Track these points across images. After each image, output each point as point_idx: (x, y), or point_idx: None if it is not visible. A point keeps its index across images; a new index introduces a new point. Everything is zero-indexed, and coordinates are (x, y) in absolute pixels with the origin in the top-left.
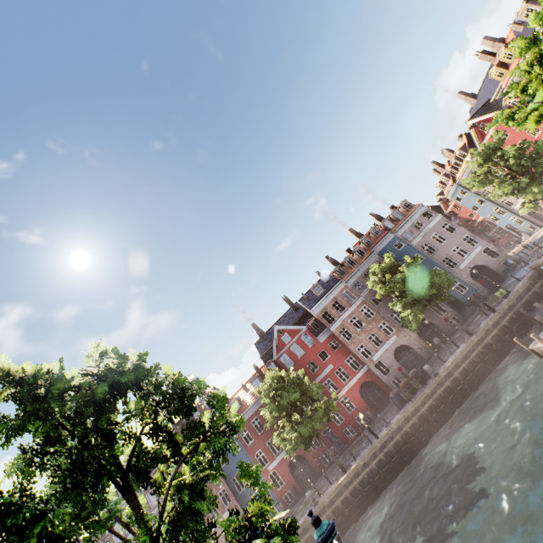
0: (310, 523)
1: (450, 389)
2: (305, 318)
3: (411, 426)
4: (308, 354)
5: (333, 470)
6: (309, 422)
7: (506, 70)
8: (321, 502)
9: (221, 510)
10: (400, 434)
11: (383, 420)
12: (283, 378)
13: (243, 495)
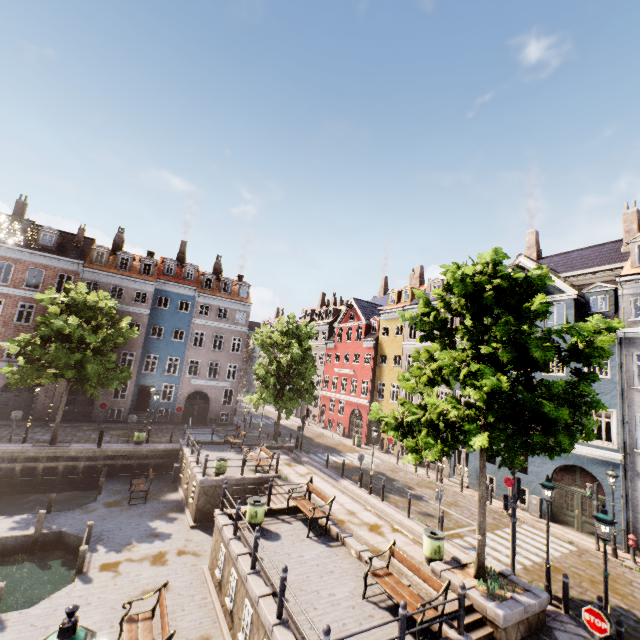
0: None
1: None
2: None
3: None
4: None
5: None
6: None
7: (396, 302)
8: None
9: None
10: None
11: None
12: None
13: None
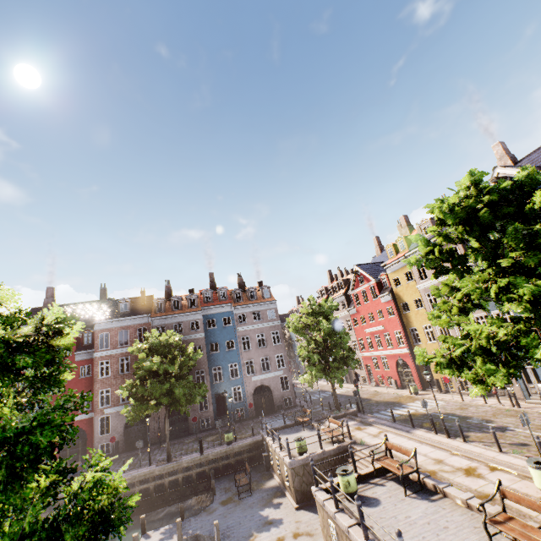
0: None
1: None
2: None
3: None
4: None
5: None
6: None
7: (395, 254)
8: None
9: None
10: None
11: None
12: None
13: None
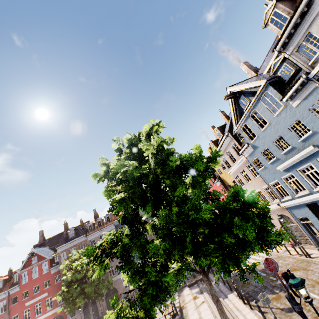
0: None
1: None
2: None
3: None
4: (39, 278)
5: None
6: None
7: None
8: None
9: None
10: None
11: None
12: None
13: None
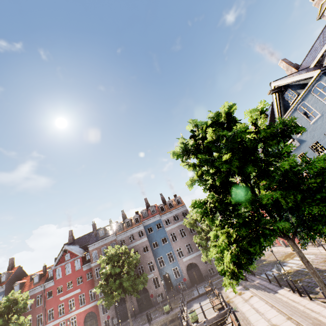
0: None
1: None
2: None
3: None
4: (72, 274)
5: None
6: None
7: None
8: None
9: None
10: None
11: None
12: (17, 301)
13: None
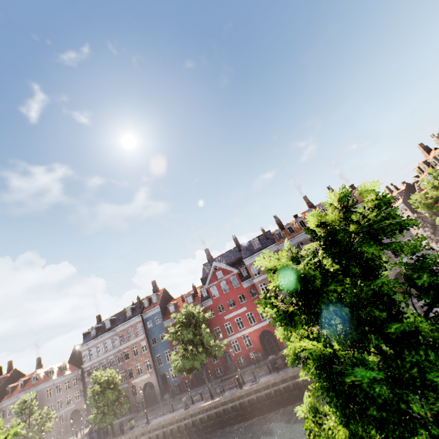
0: (177, 420)
1: (310, 380)
2: (242, 261)
3: (267, 392)
4: (231, 292)
5: (217, 384)
6: (194, 358)
7: None
8: (188, 411)
9: (144, 372)
10: (256, 395)
11: (254, 375)
12: (194, 314)
13: (159, 369)
